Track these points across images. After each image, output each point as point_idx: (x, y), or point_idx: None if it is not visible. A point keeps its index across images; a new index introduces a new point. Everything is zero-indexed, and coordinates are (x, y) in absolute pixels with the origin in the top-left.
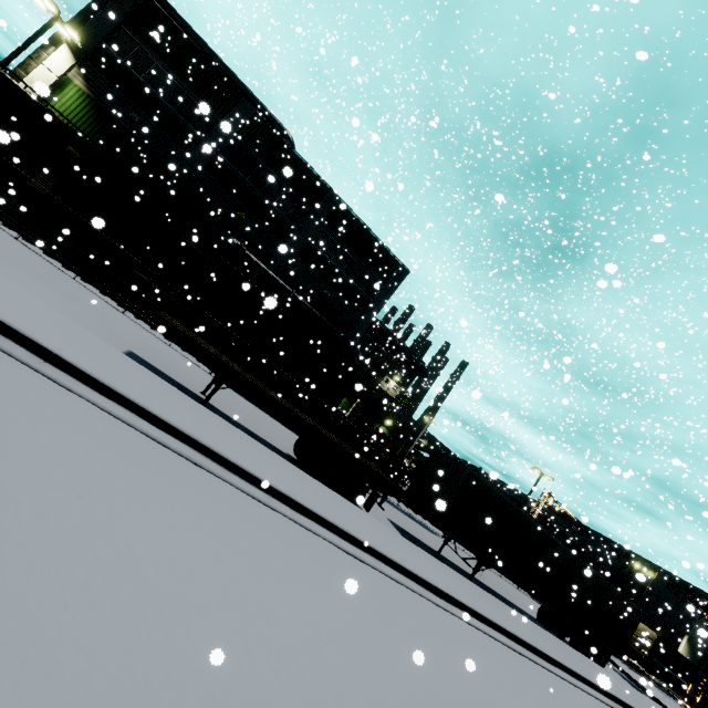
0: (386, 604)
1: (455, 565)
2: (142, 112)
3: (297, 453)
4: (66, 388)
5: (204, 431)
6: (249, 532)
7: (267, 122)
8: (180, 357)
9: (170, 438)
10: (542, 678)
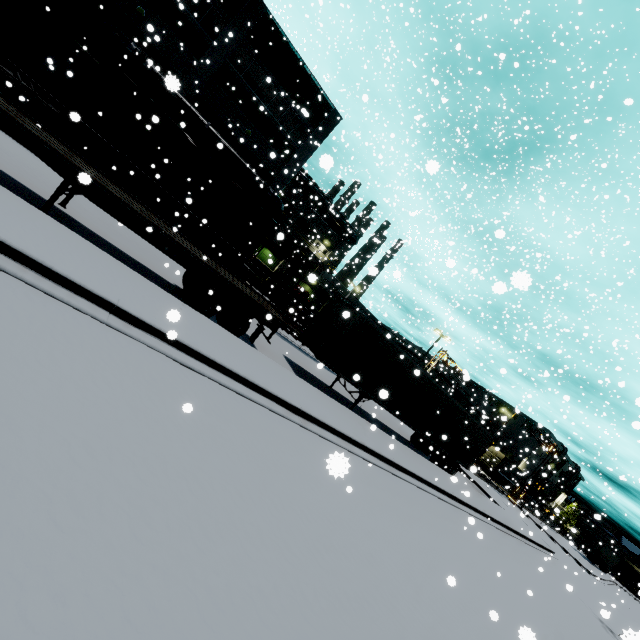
0: (206, 411)
1: (344, 398)
2: None
3: (183, 283)
4: None
5: None
6: None
7: None
8: (49, 170)
9: None
10: (383, 480)
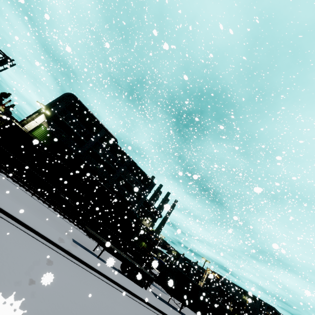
0: None
1: (174, 307)
2: (66, 134)
3: (122, 269)
4: (87, 270)
5: (109, 273)
6: (128, 304)
7: (109, 136)
8: (81, 233)
9: (105, 279)
10: None
